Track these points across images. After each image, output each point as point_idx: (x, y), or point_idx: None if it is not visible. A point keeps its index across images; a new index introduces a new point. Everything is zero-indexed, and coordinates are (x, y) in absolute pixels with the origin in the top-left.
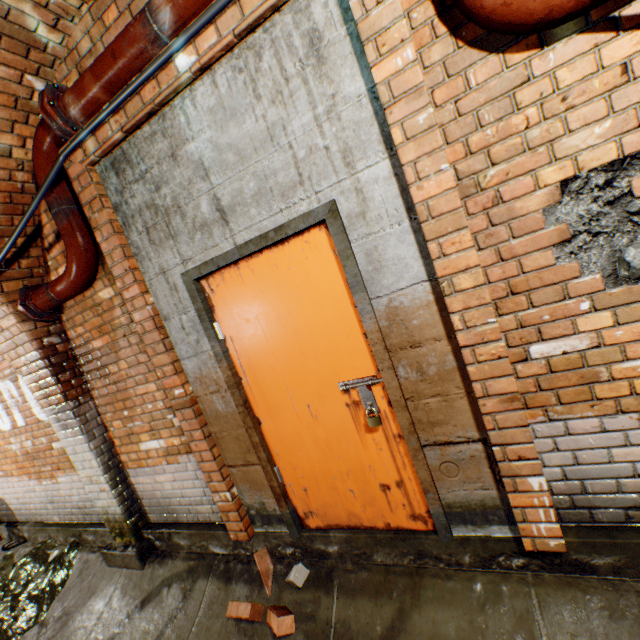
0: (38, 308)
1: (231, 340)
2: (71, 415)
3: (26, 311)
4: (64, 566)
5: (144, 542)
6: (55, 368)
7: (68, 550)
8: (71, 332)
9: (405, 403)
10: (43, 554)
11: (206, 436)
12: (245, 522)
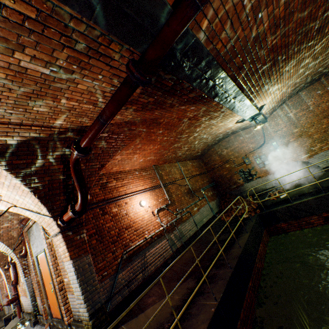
0: (22, 255)
1: (42, 269)
2: (26, 281)
3: (19, 256)
4: (24, 325)
5: (36, 319)
6: (24, 269)
7: (27, 321)
8: (29, 260)
9: (54, 288)
10: (24, 322)
11: (40, 290)
12: (46, 314)
